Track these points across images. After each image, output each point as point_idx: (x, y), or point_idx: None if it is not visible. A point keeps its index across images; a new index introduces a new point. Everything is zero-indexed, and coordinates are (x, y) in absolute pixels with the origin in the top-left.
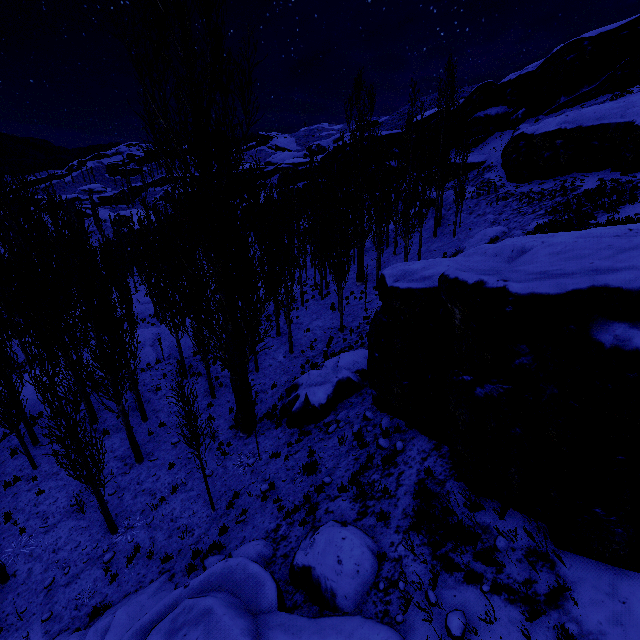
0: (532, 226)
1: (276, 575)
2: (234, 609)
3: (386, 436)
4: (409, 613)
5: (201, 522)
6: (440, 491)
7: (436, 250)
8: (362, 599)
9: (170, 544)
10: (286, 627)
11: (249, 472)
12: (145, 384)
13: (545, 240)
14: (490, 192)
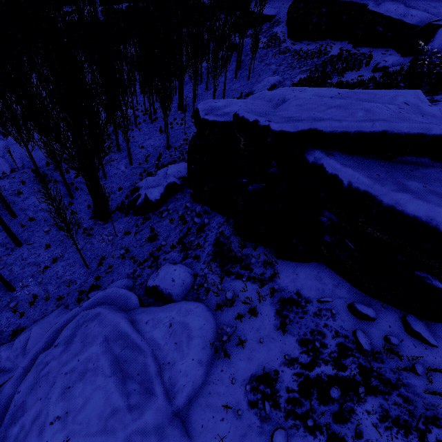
0: (297, 79)
1: (137, 293)
2: (114, 310)
3: (199, 216)
4: (209, 295)
5: (80, 276)
6: (227, 242)
7: (236, 90)
8: (186, 295)
9: (60, 291)
10: (146, 312)
11: (110, 245)
12: (5, 189)
13: (296, 95)
14: (276, 45)
